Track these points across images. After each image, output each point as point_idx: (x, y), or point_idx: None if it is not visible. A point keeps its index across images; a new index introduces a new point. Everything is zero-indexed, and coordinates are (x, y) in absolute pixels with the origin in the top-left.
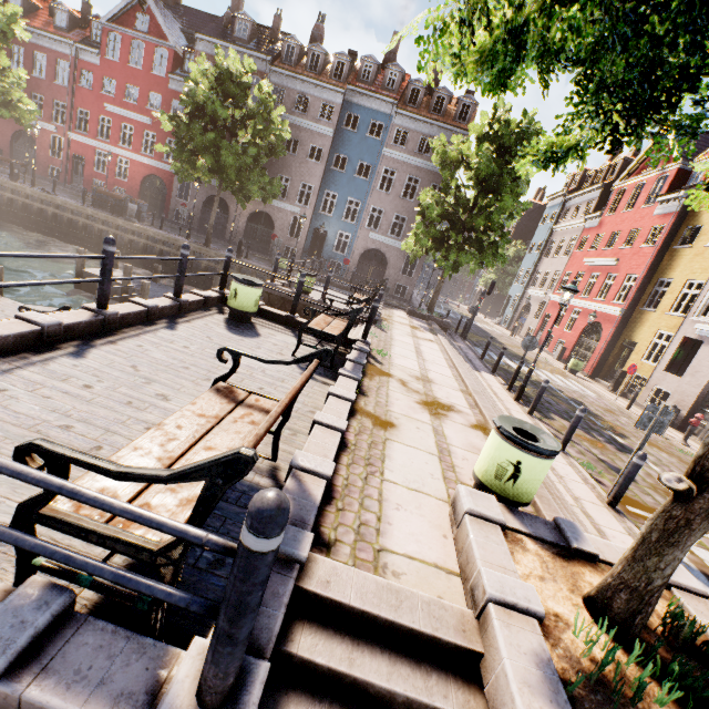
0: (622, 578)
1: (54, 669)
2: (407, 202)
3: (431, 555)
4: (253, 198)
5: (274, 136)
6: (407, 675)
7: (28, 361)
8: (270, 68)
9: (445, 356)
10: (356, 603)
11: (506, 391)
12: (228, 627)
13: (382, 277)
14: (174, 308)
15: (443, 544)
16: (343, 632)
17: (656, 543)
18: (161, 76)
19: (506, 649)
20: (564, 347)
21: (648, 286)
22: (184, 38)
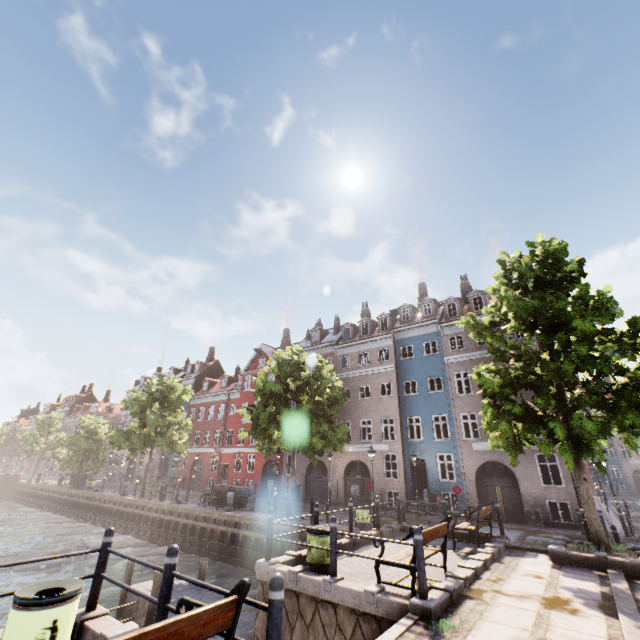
0: None
1: None
2: None
3: None
4: (325, 450)
5: (329, 389)
6: None
7: None
8: (335, 347)
9: None
10: None
11: None
12: None
13: (519, 497)
14: None
15: None
16: None
17: None
18: None
19: None
20: None
21: None
22: None
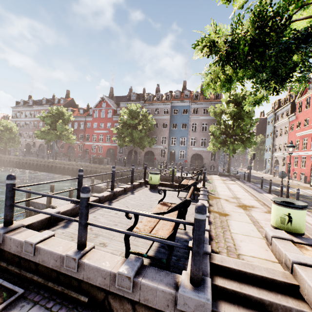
0: None
1: (146, 276)
2: (204, 132)
3: (262, 256)
4: (145, 146)
5: (149, 124)
6: (266, 294)
7: (97, 208)
8: (144, 104)
9: (242, 188)
10: (235, 267)
11: None
12: (197, 248)
13: (202, 164)
14: (131, 187)
15: (266, 252)
16: (234, 279)
17: None
18: (110, 118)
19: (306, 277)
20: (305, 175)
21: None
22: (116, 105)
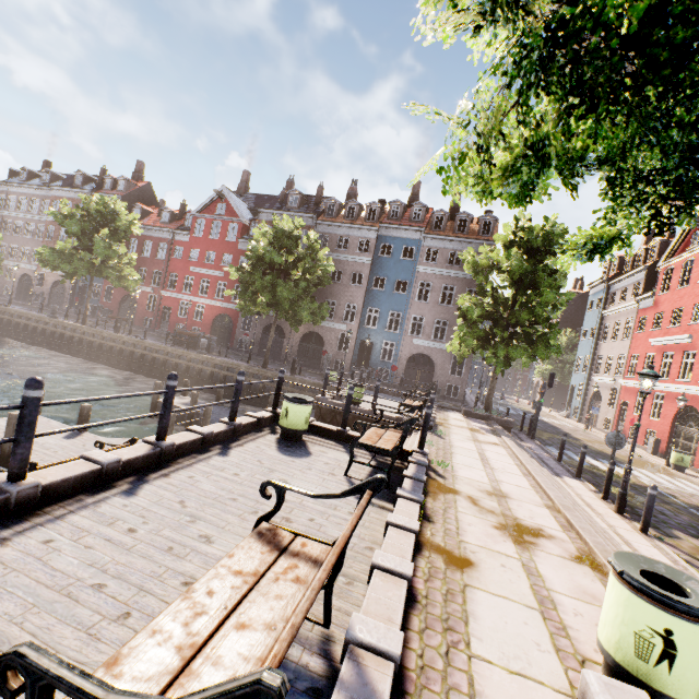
0: None
1: None
2: (445, 307)
3: None
4: (304, 322)
5: (320, 271)
6: None
7: (82, 504)
8: (316, 222)
9: (516, 461)
10: None
11: (602, 501)
12: None
13: (431, 379)
14: (228, 432)
15: None
16: None
17: None
18: (232, 242)
19: None
20: (656, 438)
21: None
22: (250, 213)
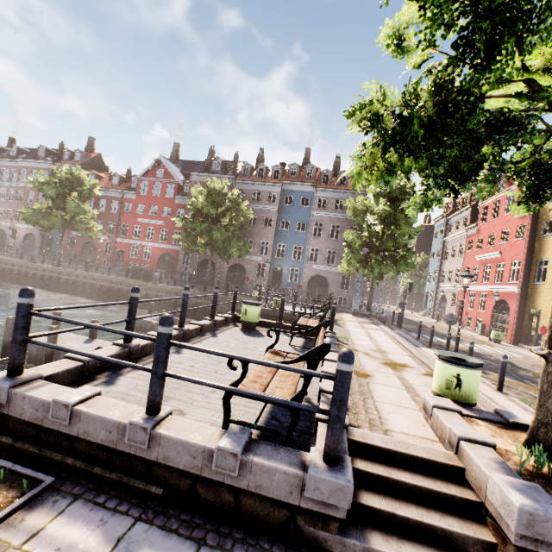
0: (537, 420)
1: (259, 454)
2: (334, 240)
3: (418, 433)
4: (232, 256)
5: (243, 218)
6: (422, 480)
7: None
8: (235, 181)
9: (390, 337)
10: (382, 445)
11: None
12: (337, 412)
13: (327, 293)
14: (212, 325)
15: (424, 429)
16: (379, 462)
17: (547, 391)
18: (170, 198)
19: (475, 456)
20: (483, 323)
21: (531, 266)
22: (182, 176)
